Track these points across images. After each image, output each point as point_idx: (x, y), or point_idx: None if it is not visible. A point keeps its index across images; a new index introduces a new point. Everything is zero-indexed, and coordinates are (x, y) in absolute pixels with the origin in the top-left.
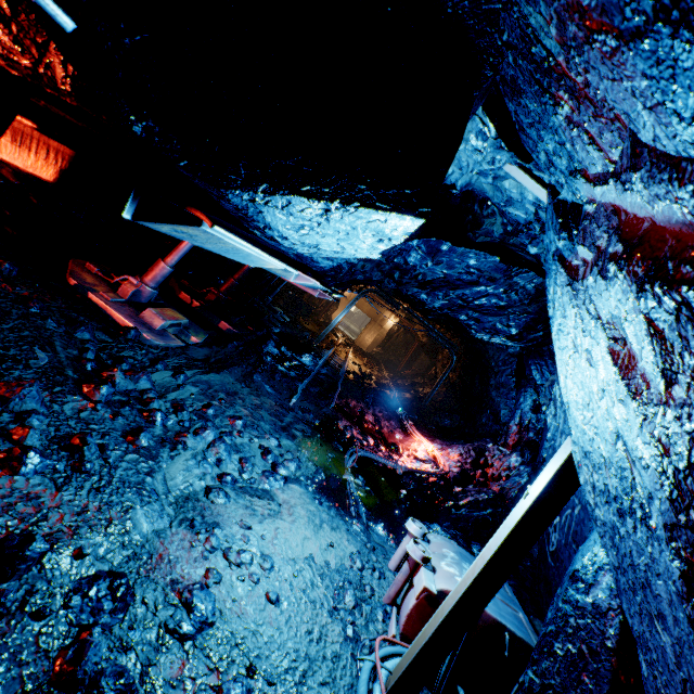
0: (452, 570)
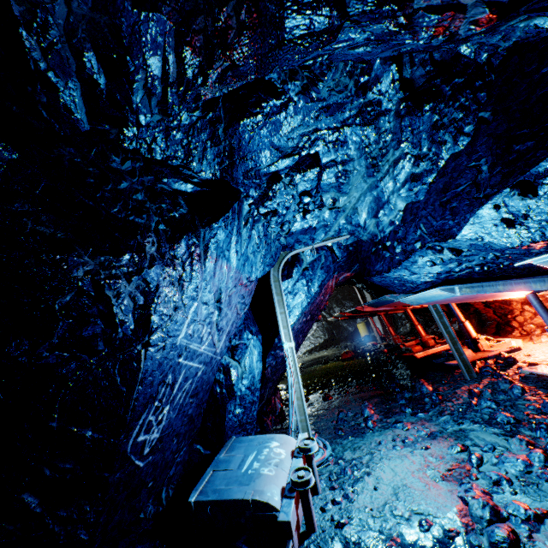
0: (279, 449)
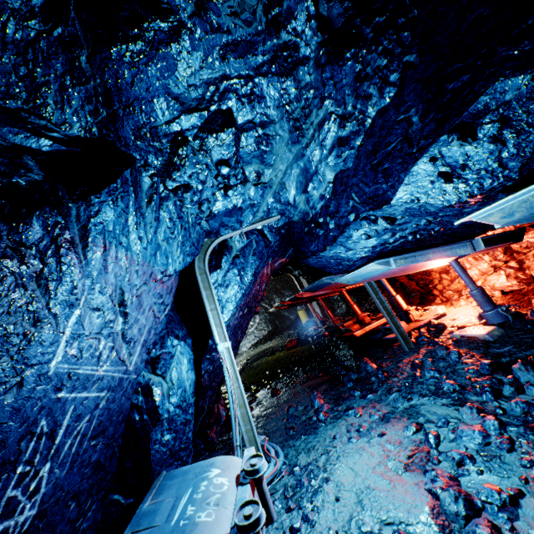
0: (220, 478)
